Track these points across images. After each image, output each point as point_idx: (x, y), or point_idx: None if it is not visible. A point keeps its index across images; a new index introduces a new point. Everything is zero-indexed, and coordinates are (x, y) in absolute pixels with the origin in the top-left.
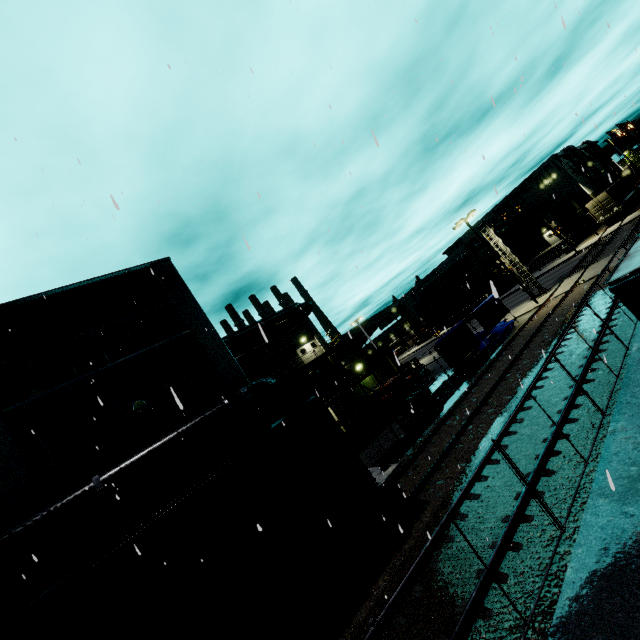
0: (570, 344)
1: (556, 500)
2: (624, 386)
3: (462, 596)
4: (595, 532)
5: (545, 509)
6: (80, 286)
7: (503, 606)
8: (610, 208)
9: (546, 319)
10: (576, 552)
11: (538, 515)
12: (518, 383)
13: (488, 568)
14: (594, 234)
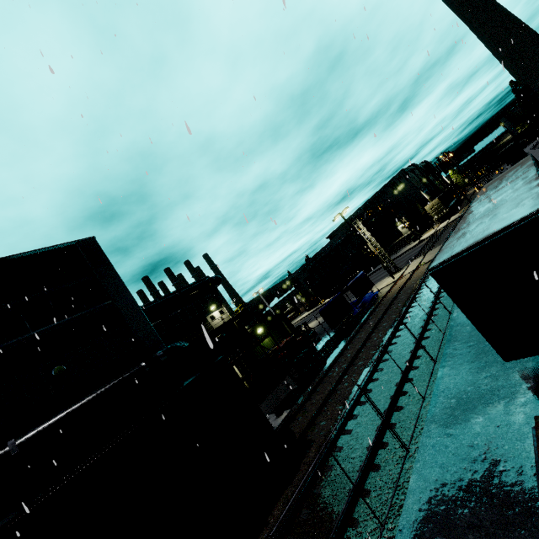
0: (415, 310)
1: (404, 429)
2: (448, 341)
3: (338, 512)
4: (428, 450)
5: (395, 436)
6: (5, 260)
7: (367, 515)
8: (441, 210)
9: (399, 291)
10: (416, 466)
11: (391, 441)
12: (380, 341)
13: (354, 485)
14: (432, 228)
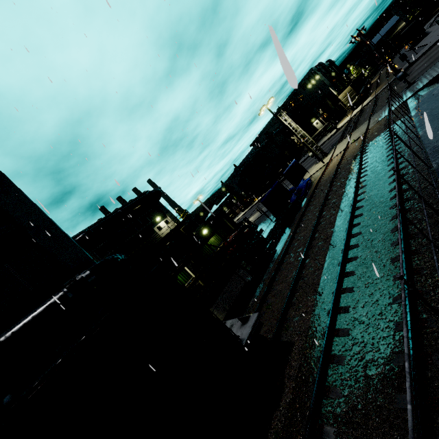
0: (369, 178)
1: None
2: None
3: None
4: None
5: None
6: None
7: None
8: (353, 97)
9: (337, 169)
10: None
11: None
12: (335, 217)
13: None
14: (344, 117)
